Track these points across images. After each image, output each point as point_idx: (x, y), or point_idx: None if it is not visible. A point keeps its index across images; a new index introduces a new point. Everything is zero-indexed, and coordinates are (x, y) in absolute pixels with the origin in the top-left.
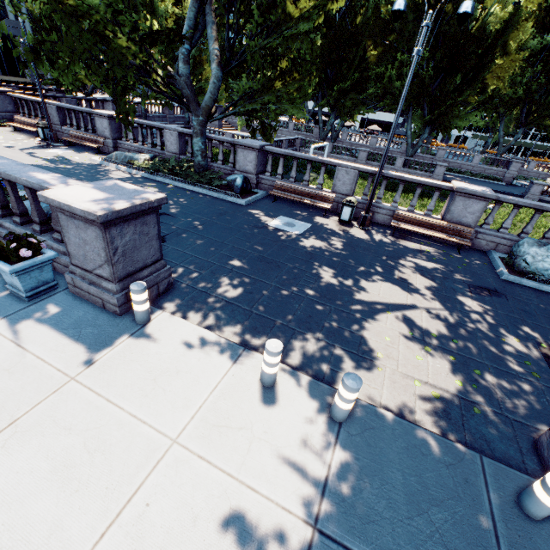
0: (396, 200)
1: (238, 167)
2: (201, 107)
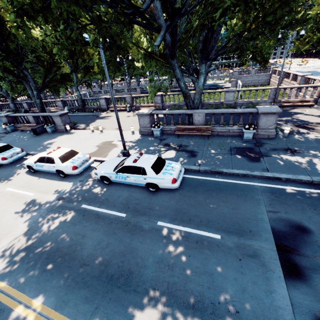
0: (53, 106)
1: (25, 108)
2: (10, 97)
